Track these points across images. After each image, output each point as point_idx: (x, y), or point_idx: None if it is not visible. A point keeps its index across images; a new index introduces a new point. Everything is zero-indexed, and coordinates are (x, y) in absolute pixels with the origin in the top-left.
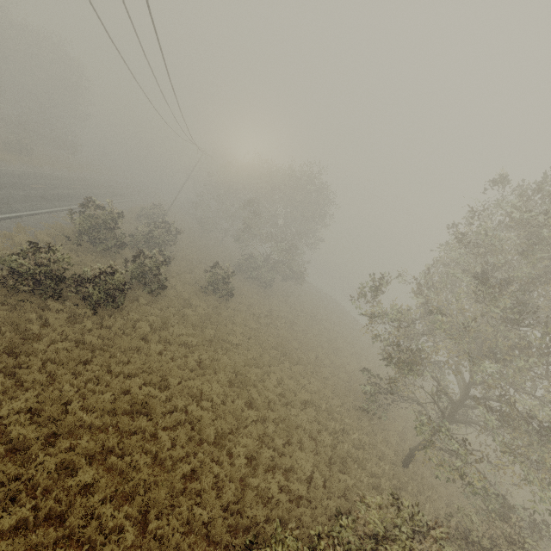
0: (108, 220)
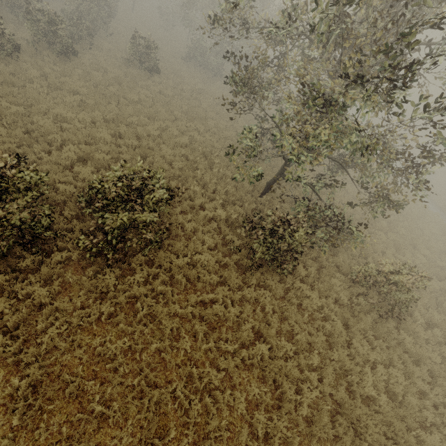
0: None
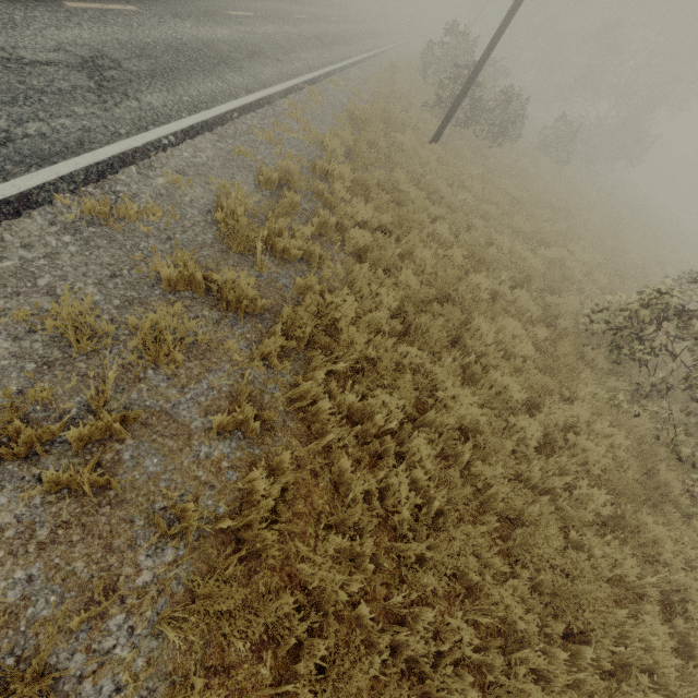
0: (463, 55)
